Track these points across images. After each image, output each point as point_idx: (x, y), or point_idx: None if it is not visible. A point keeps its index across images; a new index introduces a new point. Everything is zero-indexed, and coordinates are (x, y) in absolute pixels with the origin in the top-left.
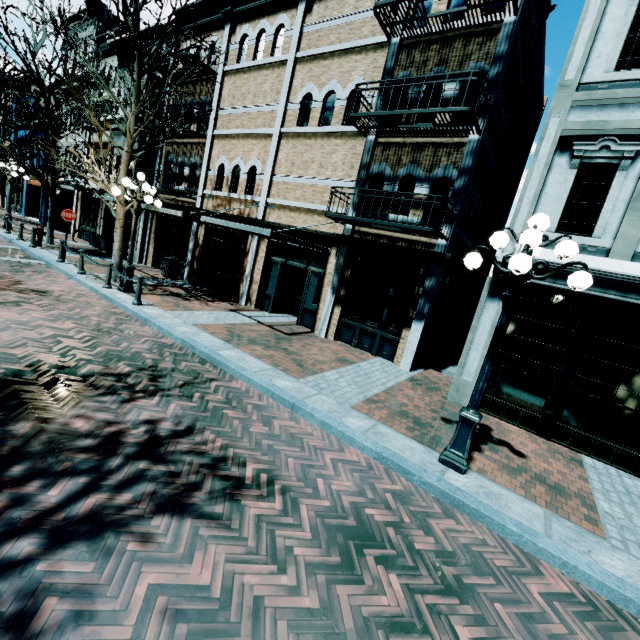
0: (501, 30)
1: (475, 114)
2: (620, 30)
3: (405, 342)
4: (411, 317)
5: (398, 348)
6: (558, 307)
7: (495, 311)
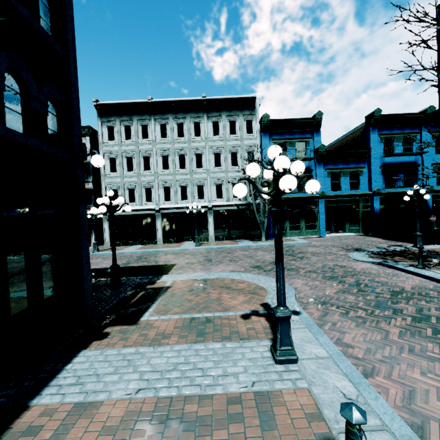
0: (88, 158)
1: (86, 181)
2: (109, 165)
3: (93, 239)
4: (92, 232)
5: (92, 242)
6: (119, 218)
7: (107, 223)
